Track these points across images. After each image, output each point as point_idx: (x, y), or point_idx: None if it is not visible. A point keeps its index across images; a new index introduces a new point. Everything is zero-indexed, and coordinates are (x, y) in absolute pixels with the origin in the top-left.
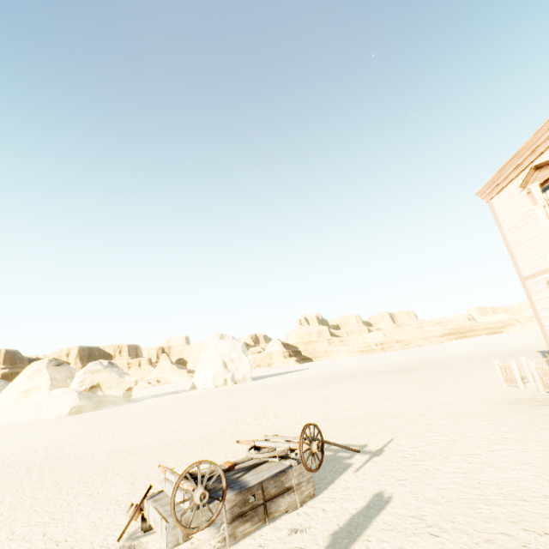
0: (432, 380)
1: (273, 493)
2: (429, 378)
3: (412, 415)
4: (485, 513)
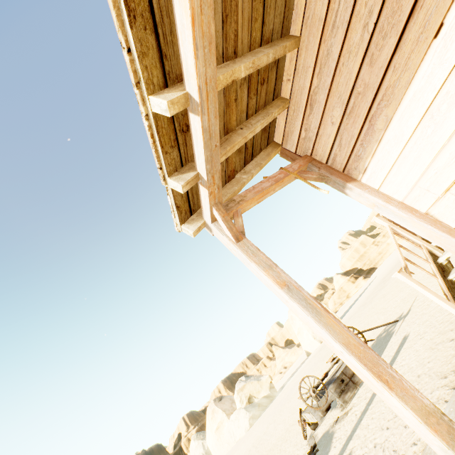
0: None
1: (351, 373)
2: None
3: (429, 270)
4: (444, 310)
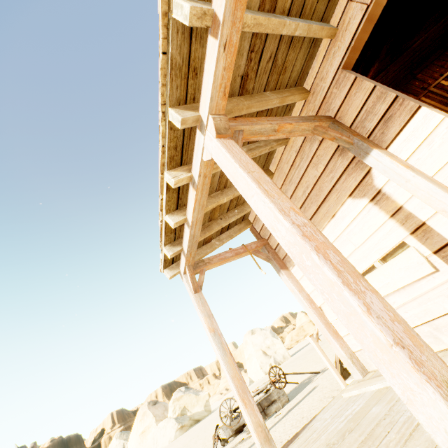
0: None
1: (266, 405)
2: None
3: None
4: None
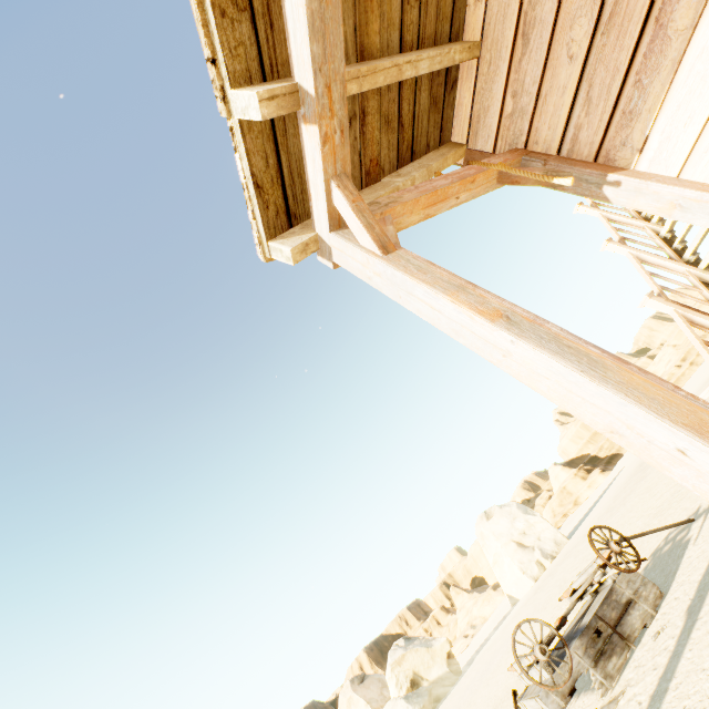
0: None
1: (615, 617)
2: None
3: None
4: None
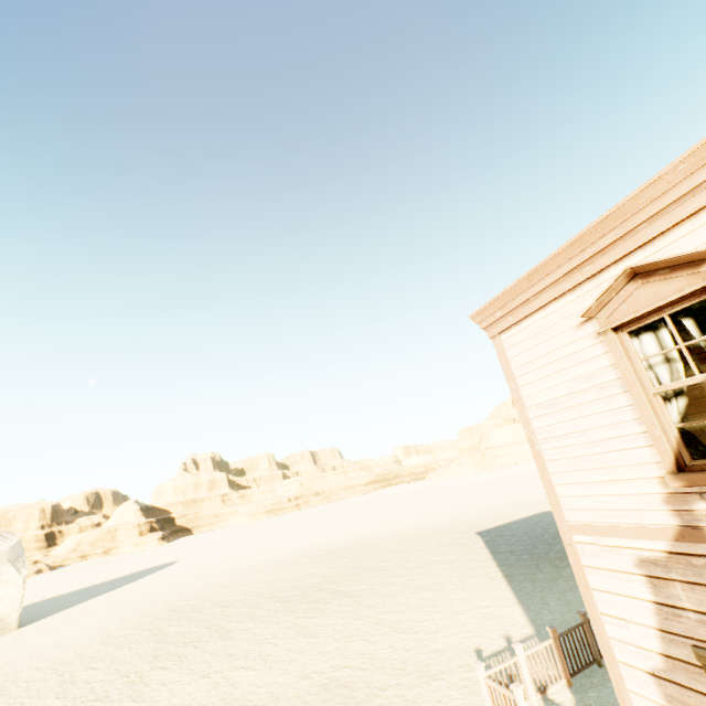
0: (358, 662)
1: None
2: (352, 649)
3: None
4: None
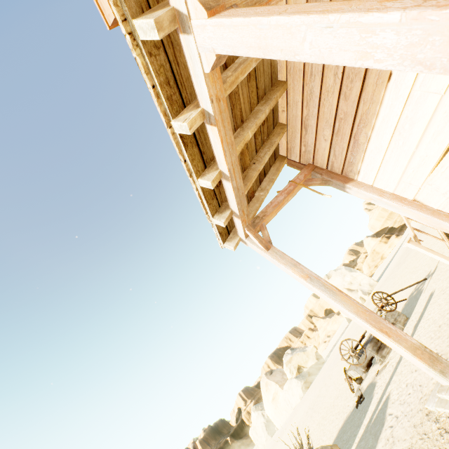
0: None
1: None
2: None
3: None
4: None
